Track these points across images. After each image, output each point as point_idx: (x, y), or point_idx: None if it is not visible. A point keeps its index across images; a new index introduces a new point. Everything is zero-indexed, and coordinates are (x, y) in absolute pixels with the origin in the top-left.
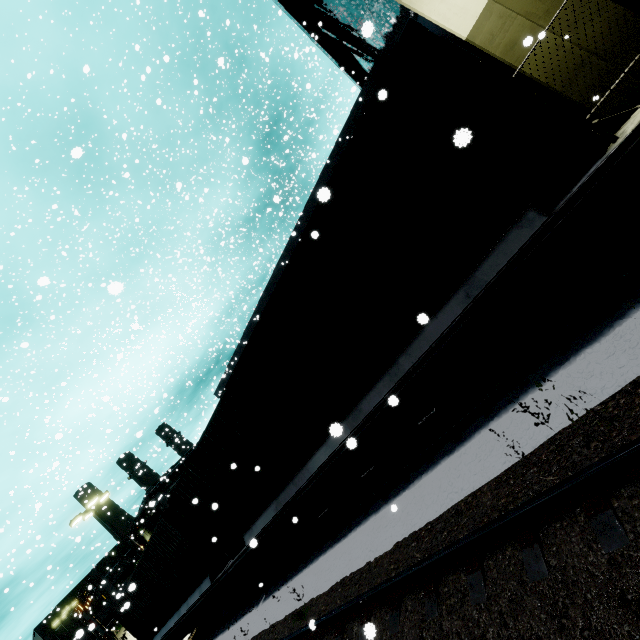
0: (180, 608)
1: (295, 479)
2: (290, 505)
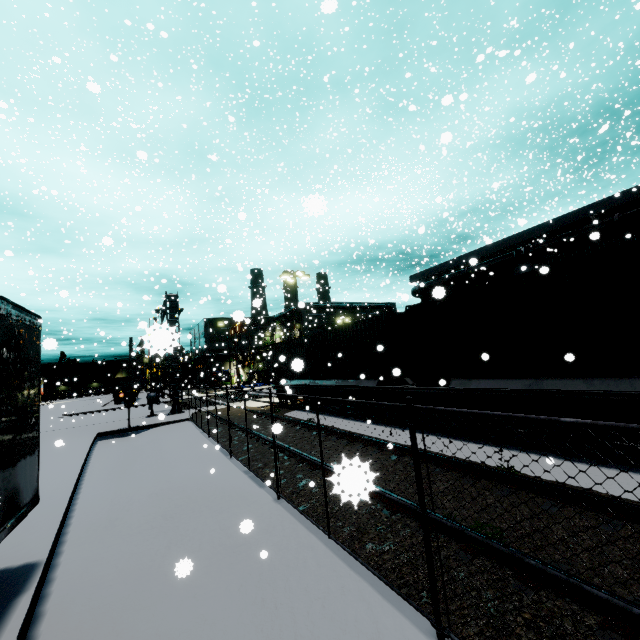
0: (327, 380)
1: (594, 380)
2: (556, 394)
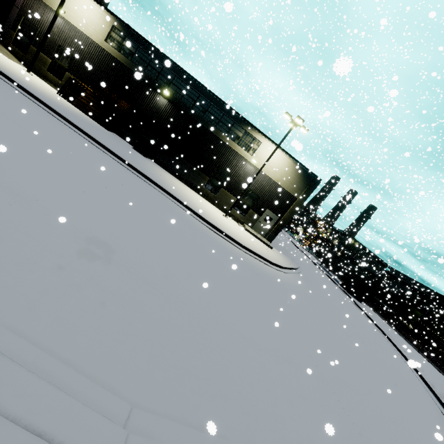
0: None
1: None
2: None
